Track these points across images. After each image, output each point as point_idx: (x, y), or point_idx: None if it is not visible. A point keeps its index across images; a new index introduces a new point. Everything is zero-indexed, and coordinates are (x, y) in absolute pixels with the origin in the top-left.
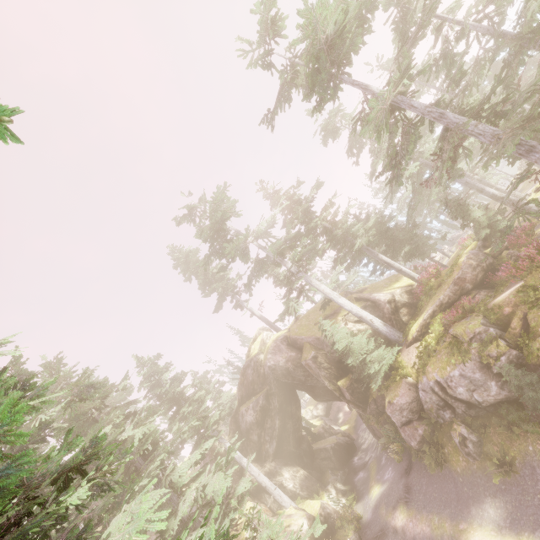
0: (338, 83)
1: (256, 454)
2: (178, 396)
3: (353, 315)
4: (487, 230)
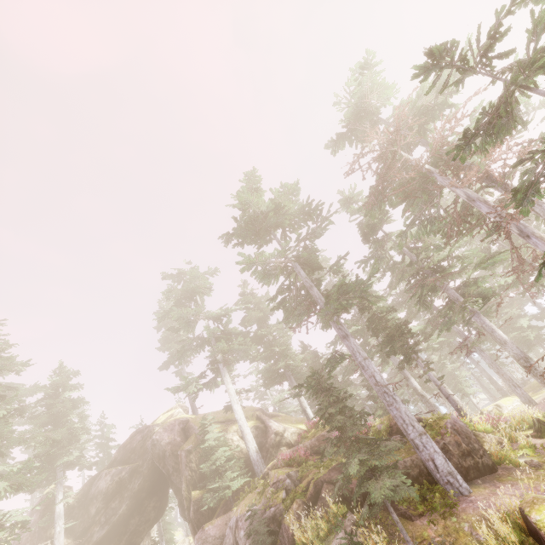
0: (270, 238)
1: (82, 531)
2: (61, 416)
3: (239, 426)
4: (381, 411)
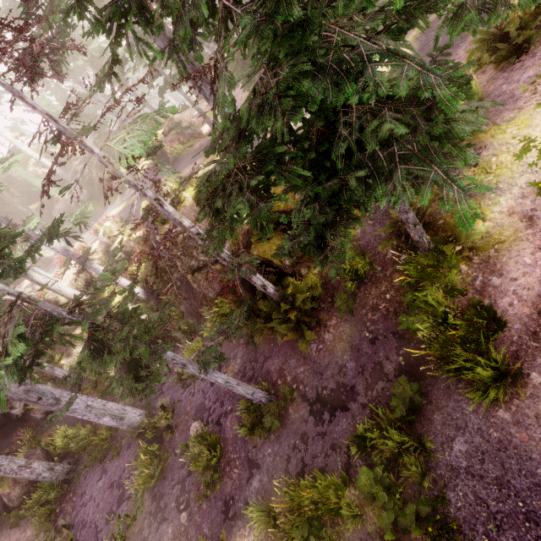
0: None
1: None
2: None
3: (35, 160)
4: None
